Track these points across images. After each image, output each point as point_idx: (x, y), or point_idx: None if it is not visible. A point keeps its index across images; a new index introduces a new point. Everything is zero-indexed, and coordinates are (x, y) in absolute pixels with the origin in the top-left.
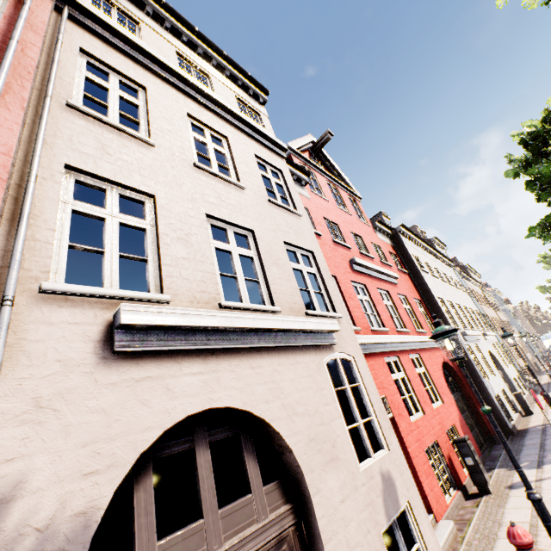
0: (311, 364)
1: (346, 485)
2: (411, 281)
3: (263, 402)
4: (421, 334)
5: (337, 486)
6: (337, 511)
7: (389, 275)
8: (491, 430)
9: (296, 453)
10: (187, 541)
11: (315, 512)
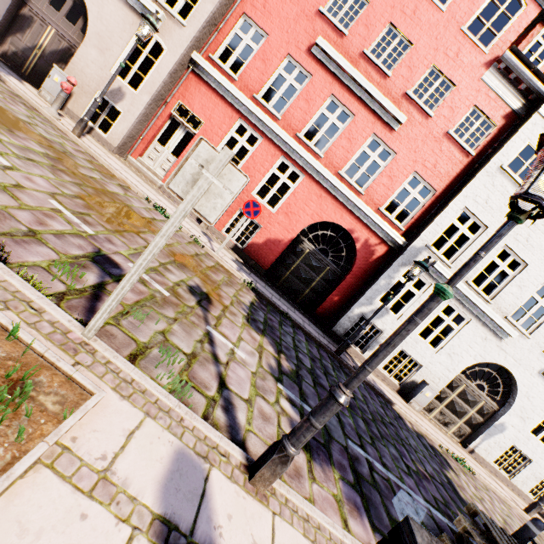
0: (130, 18)
1: (99, 63)
2: (460, 168)
3: (92, 2)
4: (346, 184)
5: (95, 57)
6: (87, 60)
7: (381, 103)
8: (322, 313)
9: (89, 29)
10: (53, 12)
11: (80, 48)
